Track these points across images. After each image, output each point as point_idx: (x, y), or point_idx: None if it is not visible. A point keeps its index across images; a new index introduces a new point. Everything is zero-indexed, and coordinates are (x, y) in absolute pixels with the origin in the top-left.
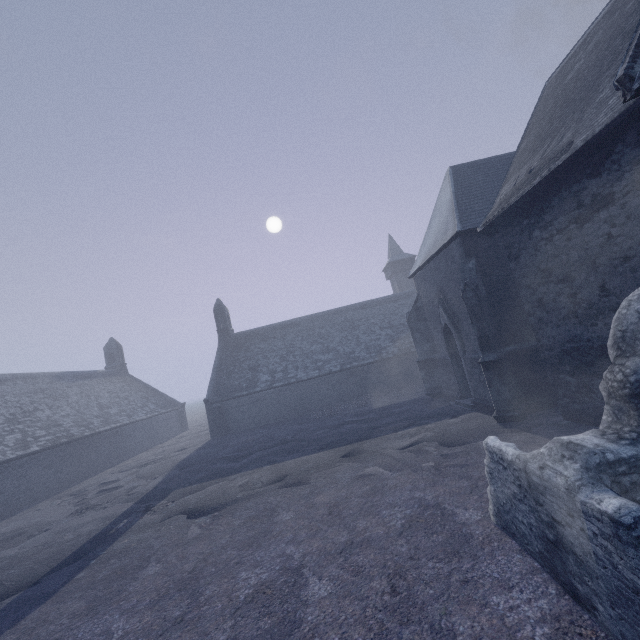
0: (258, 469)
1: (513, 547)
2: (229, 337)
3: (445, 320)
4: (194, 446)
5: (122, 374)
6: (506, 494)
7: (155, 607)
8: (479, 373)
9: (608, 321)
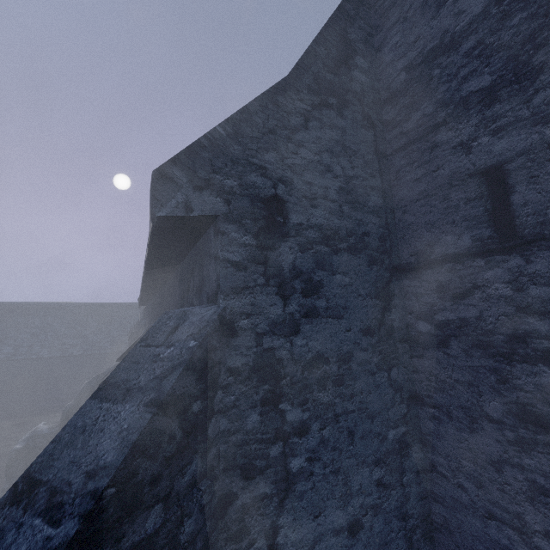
0: None
1: None
2: None
3: None
4: None
5: None
6: None
7: None
8: None
9: None
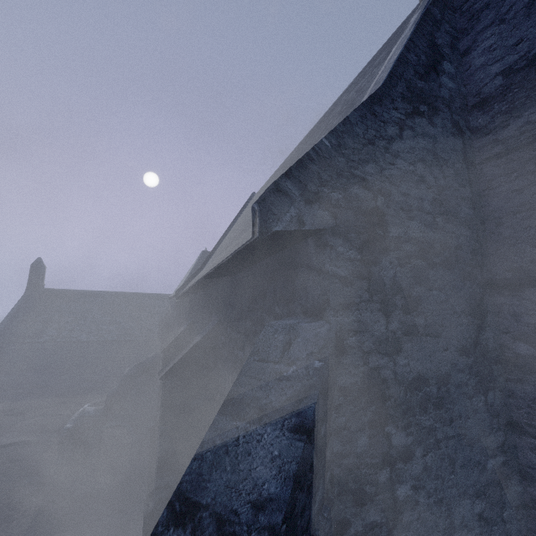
0: None
1: None
2: (37, 290)
3: None
4: None
5: None
6: None
7: None
8: None
9: None
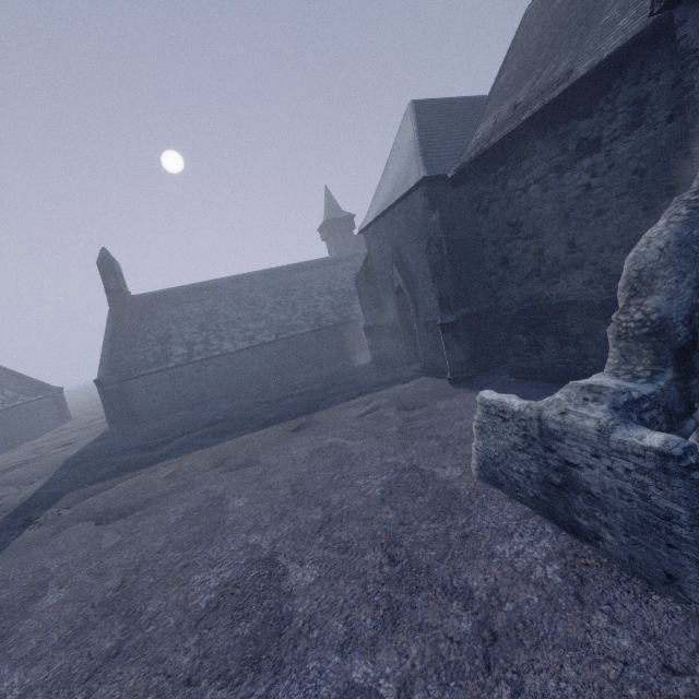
0: (187, 455)
1: (501, 496)
2: (124, 300)
3: (399, 282)
4: (86, 439)
5: None
6: (501, 446)
7: (70, 645)
8: (432, 337)
9: (570, 278)
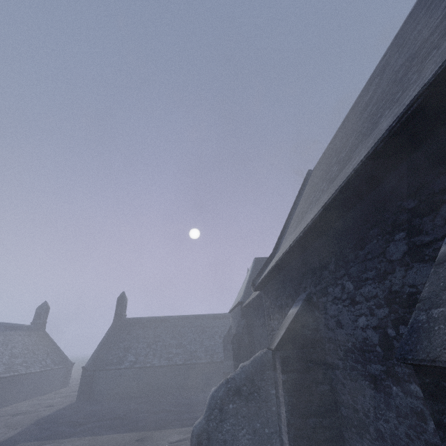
0: (82, 438)
1: None
2: (121, 320)
3: None
4: (60, 405)
5: (40, 330)
6: None
7: None
8: None
9: None
